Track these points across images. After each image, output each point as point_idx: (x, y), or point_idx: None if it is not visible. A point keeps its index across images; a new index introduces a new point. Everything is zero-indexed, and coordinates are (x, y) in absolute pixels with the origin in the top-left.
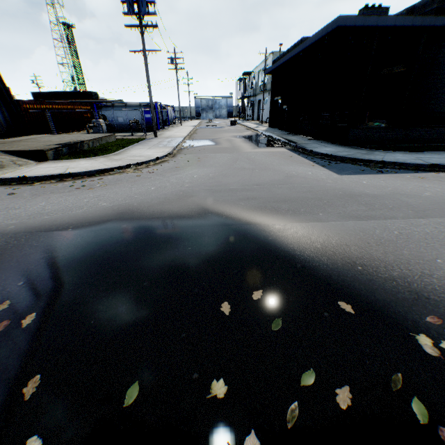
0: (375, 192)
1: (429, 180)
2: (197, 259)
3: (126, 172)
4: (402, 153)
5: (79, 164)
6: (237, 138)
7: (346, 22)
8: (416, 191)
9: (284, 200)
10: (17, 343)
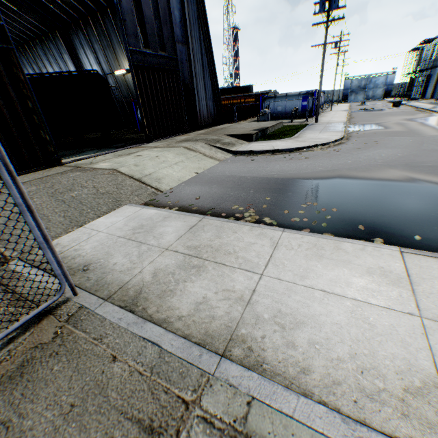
0: None
1: None
2: (422, 202)
3: (315, 150)
4: None
5: (277, 144)
6: (409, 121)
7: None
8: None
9: None
10: (337, 215)
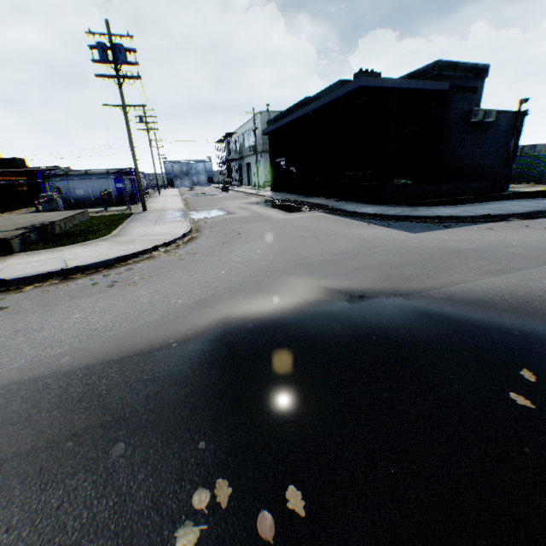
0: (471, 247)
1: (497, 230)
2: (402, 349)
3: (157, 256)
4: (444, 207)
5: (76, 253)
6: (249, 205)
7: (368, 83)
8: (503, 241)
9: (398, 265)
10: None
